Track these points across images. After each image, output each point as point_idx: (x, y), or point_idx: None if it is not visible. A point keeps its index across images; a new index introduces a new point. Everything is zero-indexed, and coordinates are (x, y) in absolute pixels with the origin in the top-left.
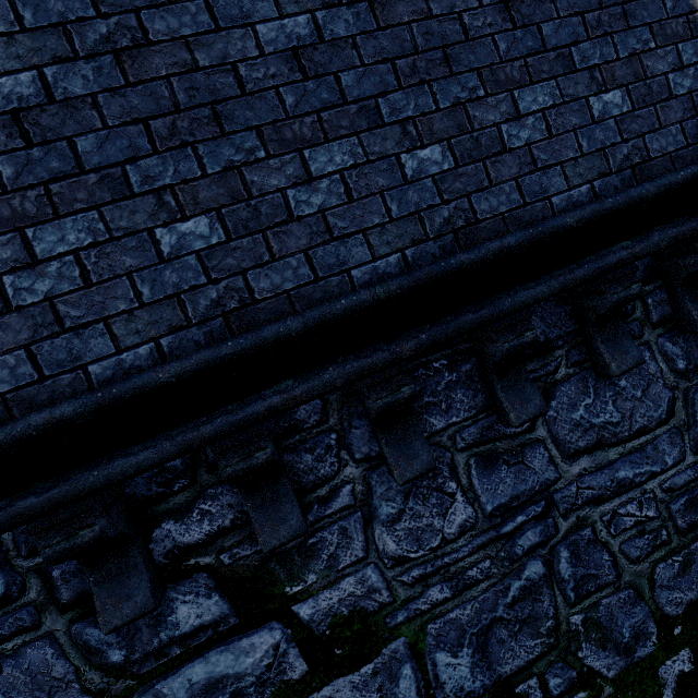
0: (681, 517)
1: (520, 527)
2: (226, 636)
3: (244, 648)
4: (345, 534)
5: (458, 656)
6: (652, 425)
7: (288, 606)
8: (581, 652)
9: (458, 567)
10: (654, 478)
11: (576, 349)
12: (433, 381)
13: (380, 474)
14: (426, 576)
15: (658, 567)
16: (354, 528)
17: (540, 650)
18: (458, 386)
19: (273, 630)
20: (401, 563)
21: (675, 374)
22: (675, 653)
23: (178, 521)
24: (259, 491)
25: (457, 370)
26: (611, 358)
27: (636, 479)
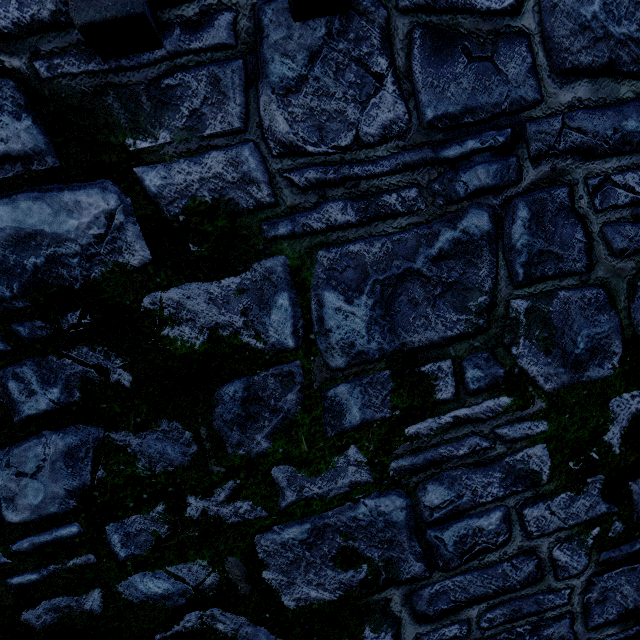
0: None
1: (469, 156)
2: (41, 180)
3: (66, 204)
4: (216, 88)
5: (354, 303)
6: None
7: (129, 166)
8: (516, 349)
9: (372, 186)
10: None
11: None
12: None
13: (276, 11)
14: (326, 184)
15: None
16: (231, 82)
17: (463, 329)
18: None
19: (106, 193)
20: (293, 155)
21: None
22: (638, 388)
23: None
24: None
25: None
26: None
27: None
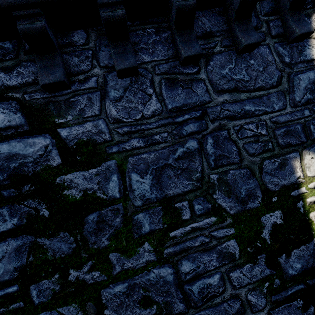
0: (281, 138)
1: (186, 120)
2: (21, 134)
3: (30, 143)
4: (90, 101)
5: (144, 178)
6: (268, 87)
7: (55, 128)
8: (215, 195)
9: (149, 132)
10: (267, 114)
11: (227, 39)
12: (146, 37)
13: (112, 76)
14: (131, 132)
15: (265, 162)
16: (95, 99)
17: (191, 188)
18: (159, 43)
19: (46, 138)
20: (118, 122)
21: (283, 64)
22: (272, 211)
23: (6, 74)
24: (44, 60)
25: (160, 35)
26: (242, 37)
27: (256, 112)
